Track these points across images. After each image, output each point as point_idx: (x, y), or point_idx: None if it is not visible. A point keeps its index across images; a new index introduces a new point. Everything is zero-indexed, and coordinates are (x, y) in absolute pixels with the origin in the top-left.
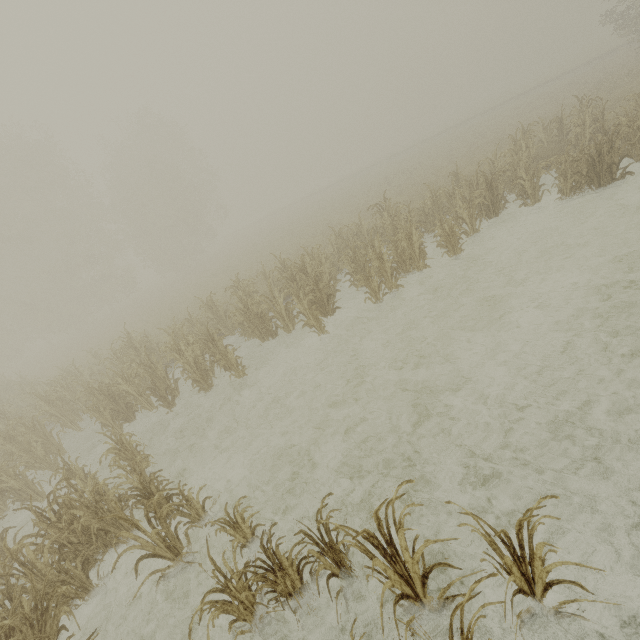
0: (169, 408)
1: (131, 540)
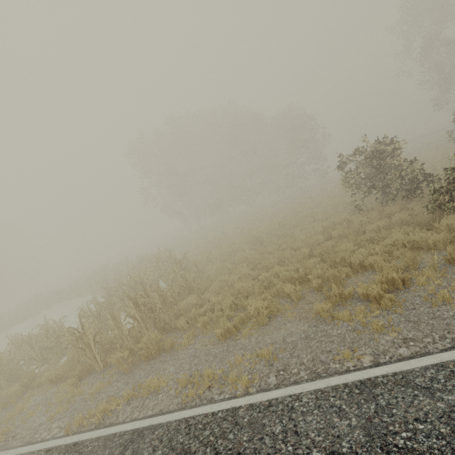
0: None
1: None
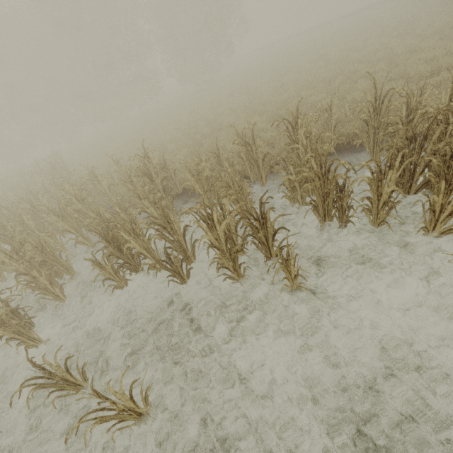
0: (181, 283)
1: None
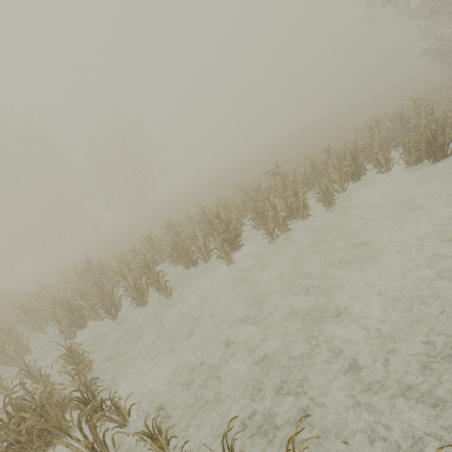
0: (112, 319)
1: (69, 438)
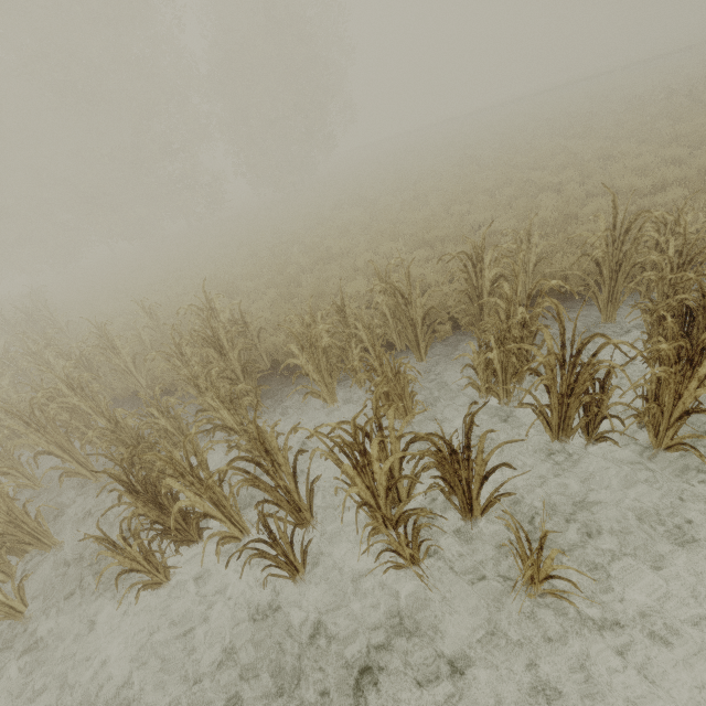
0: (290, 577)
1: None
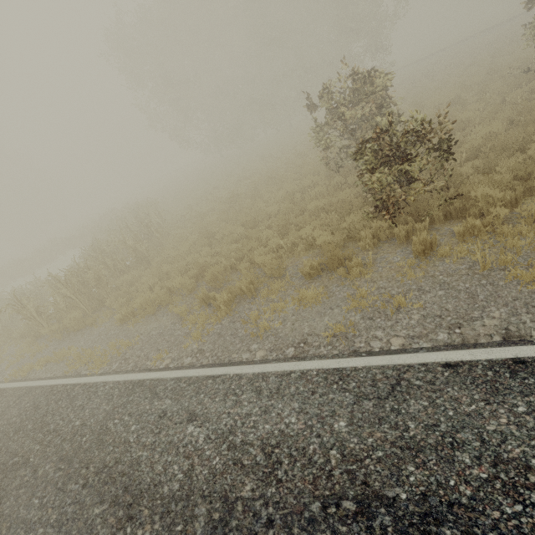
0: None
1: None
